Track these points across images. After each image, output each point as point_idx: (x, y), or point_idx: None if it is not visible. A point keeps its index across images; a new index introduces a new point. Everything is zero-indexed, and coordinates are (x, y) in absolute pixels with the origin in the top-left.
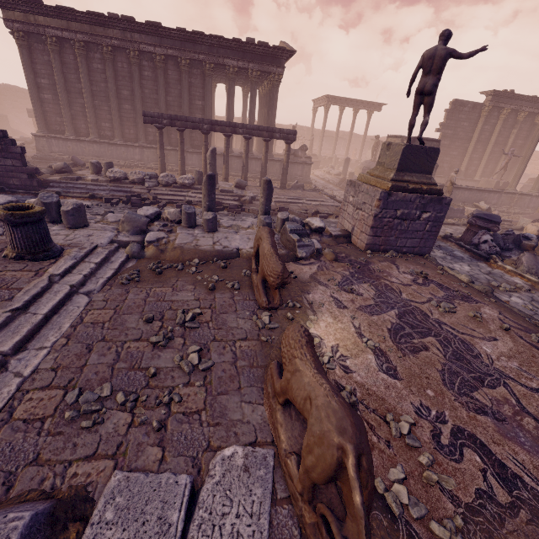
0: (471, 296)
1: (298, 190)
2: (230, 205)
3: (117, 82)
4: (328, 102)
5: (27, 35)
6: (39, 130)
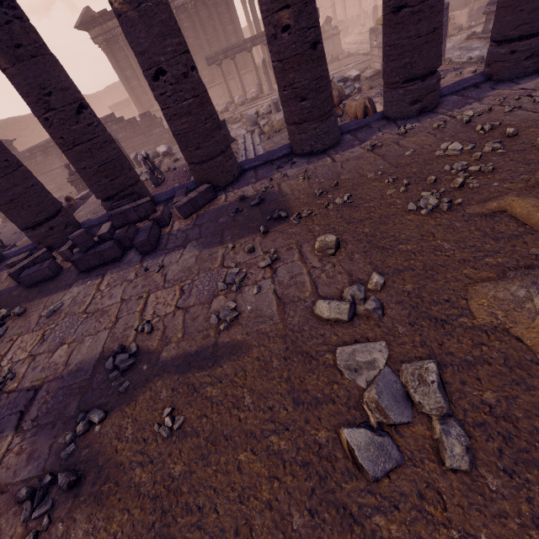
0: (462, 67)
1: (335, 63)
2: None
3: None
4: None
5: (106, 43)
6: (139, 112)
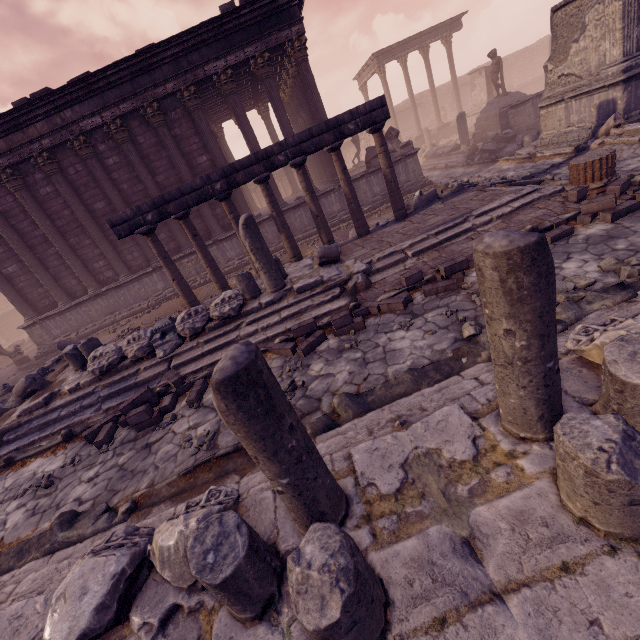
0: None
1: (434, 206)
2: (334, 323)
3: (81, 197)
4: (378, 63)
5: None
6: (25, 318)
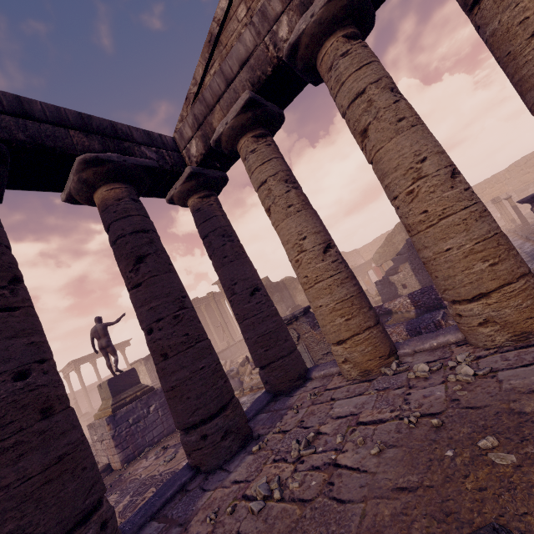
0: None
1: None
2: None
3: None
4: (75, 365)
5: None
6: None
